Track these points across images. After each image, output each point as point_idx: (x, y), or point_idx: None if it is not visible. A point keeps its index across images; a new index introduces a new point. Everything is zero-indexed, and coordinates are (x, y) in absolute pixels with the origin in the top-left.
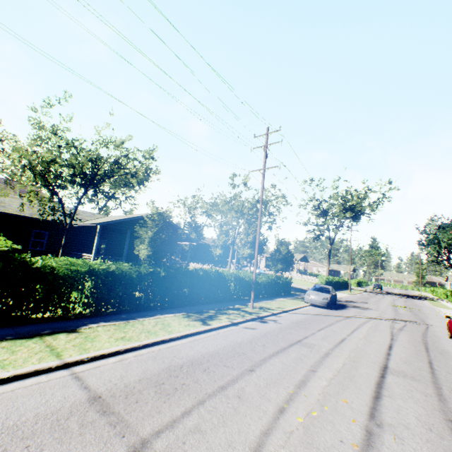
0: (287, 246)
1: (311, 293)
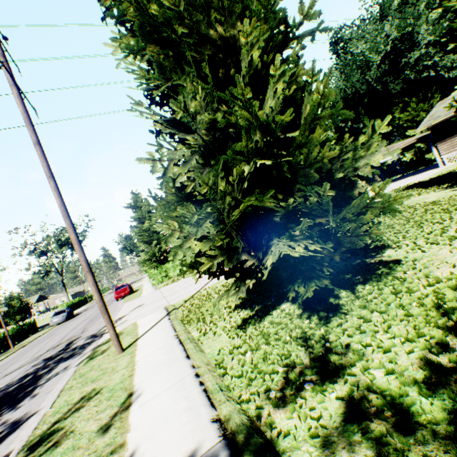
0: (19, 298)
1: (54, 318)
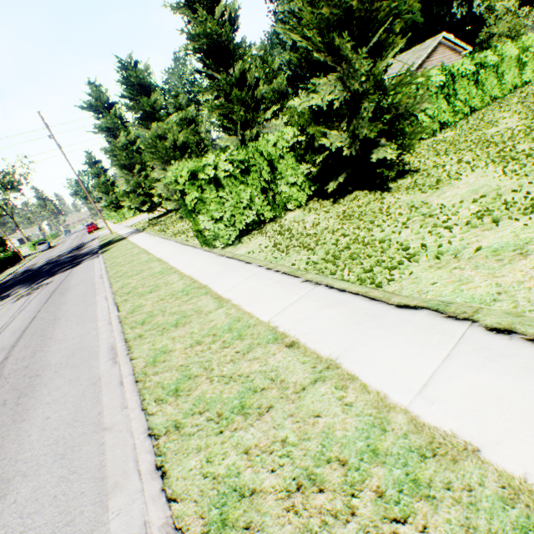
0: None
1: (40, 247)
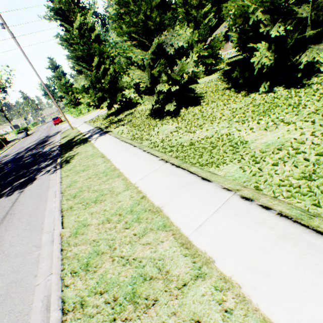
0: None
1: (19, 135)
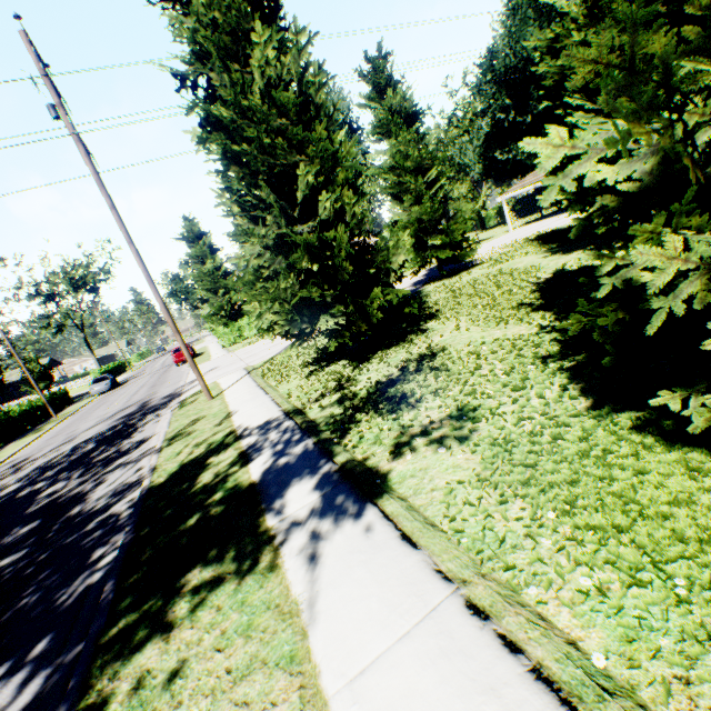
0: (37, 361)
1: (96, 386)
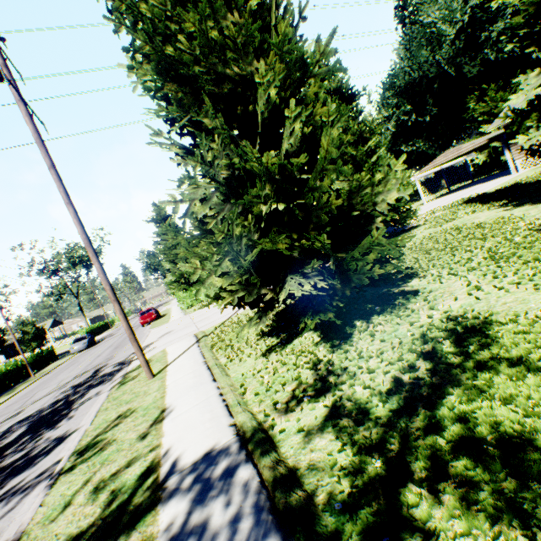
0: (33, 324)
1: (75, 345)
